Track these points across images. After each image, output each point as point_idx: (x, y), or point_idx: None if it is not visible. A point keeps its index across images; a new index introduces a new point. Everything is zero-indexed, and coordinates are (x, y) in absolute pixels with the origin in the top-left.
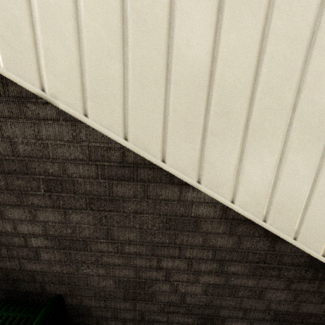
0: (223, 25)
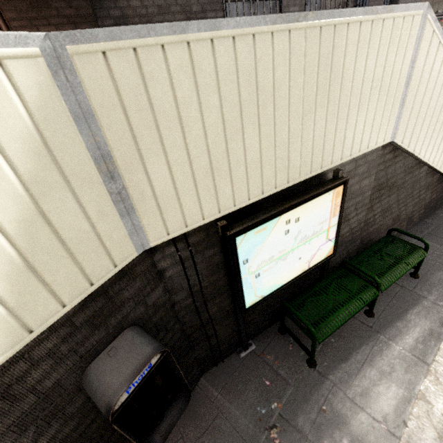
0: None
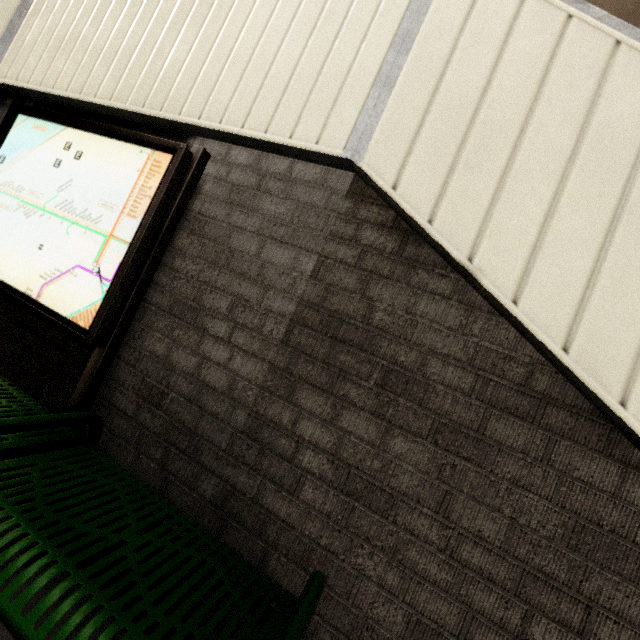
0: None
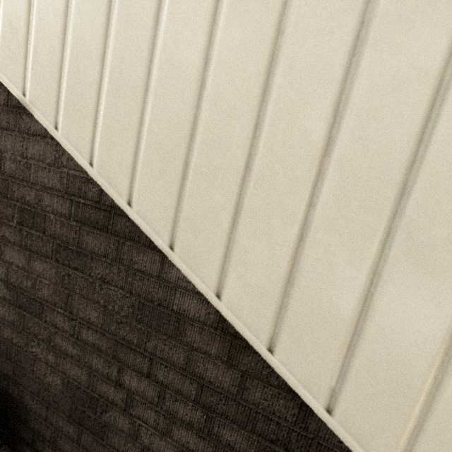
0: (223, 17)
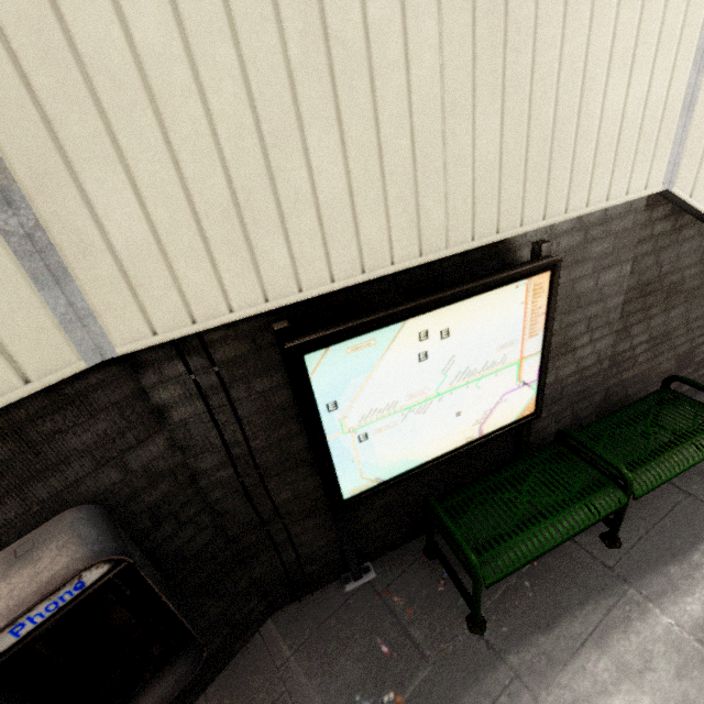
0: None
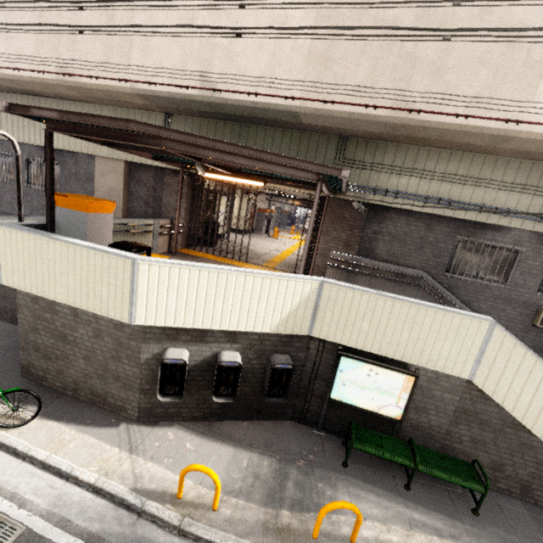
0: None
